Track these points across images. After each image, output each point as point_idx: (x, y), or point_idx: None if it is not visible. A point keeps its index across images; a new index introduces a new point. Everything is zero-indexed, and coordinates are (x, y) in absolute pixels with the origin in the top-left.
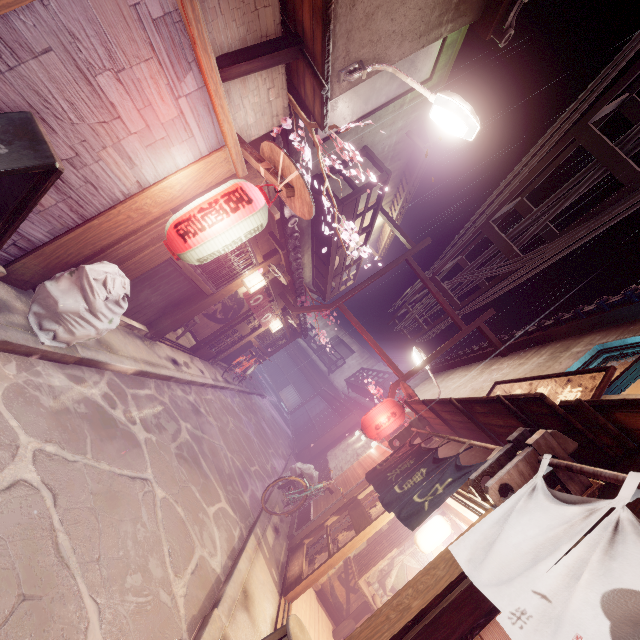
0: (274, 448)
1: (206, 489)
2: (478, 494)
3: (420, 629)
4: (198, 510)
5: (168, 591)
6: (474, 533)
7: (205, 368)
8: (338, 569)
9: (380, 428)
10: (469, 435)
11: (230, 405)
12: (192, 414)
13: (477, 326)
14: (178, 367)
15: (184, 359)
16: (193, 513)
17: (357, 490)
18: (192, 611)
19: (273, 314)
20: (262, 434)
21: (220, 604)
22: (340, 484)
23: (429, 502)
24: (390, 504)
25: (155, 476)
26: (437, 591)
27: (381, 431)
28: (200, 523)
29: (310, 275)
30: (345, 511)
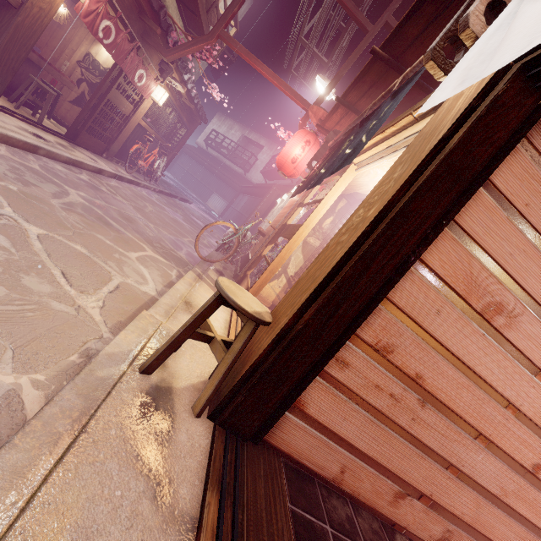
0: (209, 233)
1: (122, 241)
2: (440, 68)
3: (384, 226)
4: (111, 252)
5: (68, 303)
6: (456, 71)
7: (98, 159)
8: (283, 287)
9: (296, 161)
10: (391, 119)
11: (146, 197)
12: (87, 188)
13: (384, 22)
14: (46, 142)
15: (58, 141)
16: (103, 253)
17: (285, 219)
18: (116, 319)
19: (147, 72)
20: (193, 223)
21: (151, 308)
22: (270, 228)
23: (367, 134)
24: (319, 181)
25: (22, 216)
26: (400, 183)
27: (298, 164)
28: (117, 261)
29: (181, 26)
30: (278, 239)
